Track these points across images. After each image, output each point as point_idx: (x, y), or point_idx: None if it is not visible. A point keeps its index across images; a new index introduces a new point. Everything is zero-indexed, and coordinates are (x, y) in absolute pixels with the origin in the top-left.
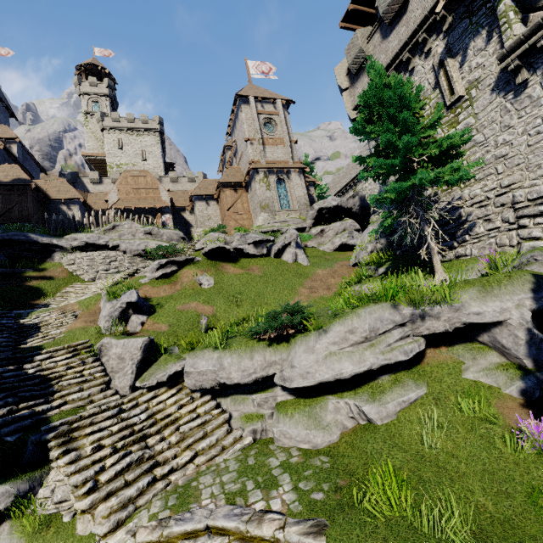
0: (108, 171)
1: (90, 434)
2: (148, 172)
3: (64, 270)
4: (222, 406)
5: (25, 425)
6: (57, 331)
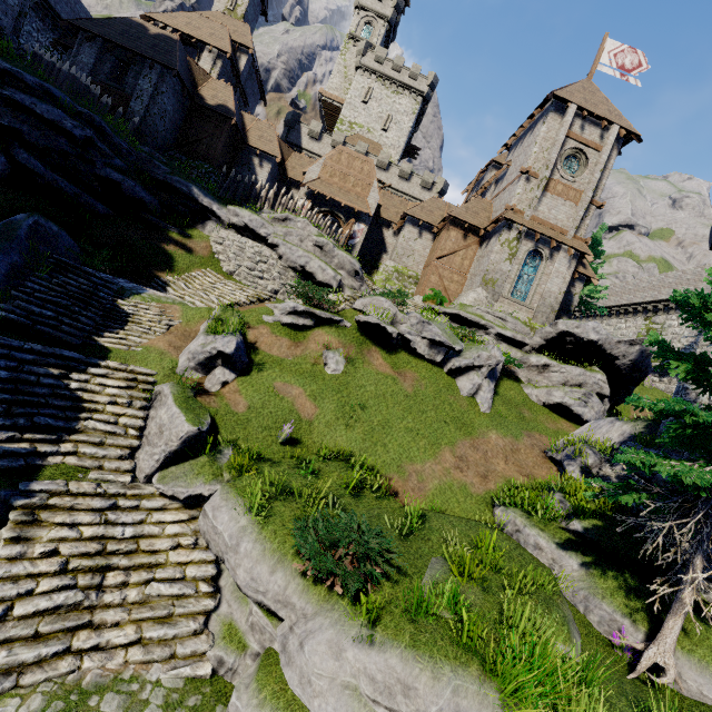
0: (336, 127)
1: (59, 524)
2: (381, 149)
3: (209, 246)
4: (221, 579)
5: (12, 466)
6: (137, 339)
